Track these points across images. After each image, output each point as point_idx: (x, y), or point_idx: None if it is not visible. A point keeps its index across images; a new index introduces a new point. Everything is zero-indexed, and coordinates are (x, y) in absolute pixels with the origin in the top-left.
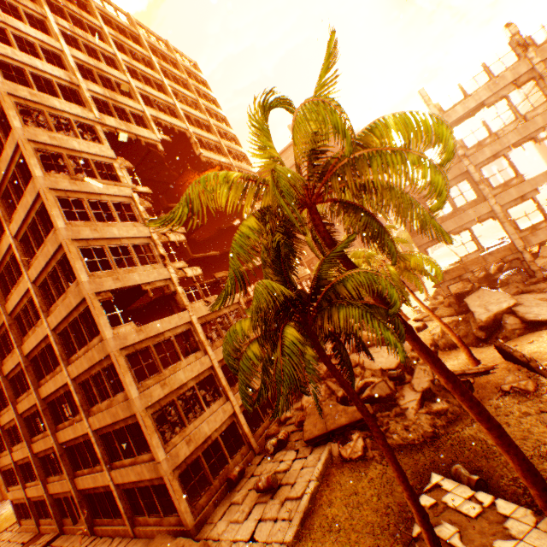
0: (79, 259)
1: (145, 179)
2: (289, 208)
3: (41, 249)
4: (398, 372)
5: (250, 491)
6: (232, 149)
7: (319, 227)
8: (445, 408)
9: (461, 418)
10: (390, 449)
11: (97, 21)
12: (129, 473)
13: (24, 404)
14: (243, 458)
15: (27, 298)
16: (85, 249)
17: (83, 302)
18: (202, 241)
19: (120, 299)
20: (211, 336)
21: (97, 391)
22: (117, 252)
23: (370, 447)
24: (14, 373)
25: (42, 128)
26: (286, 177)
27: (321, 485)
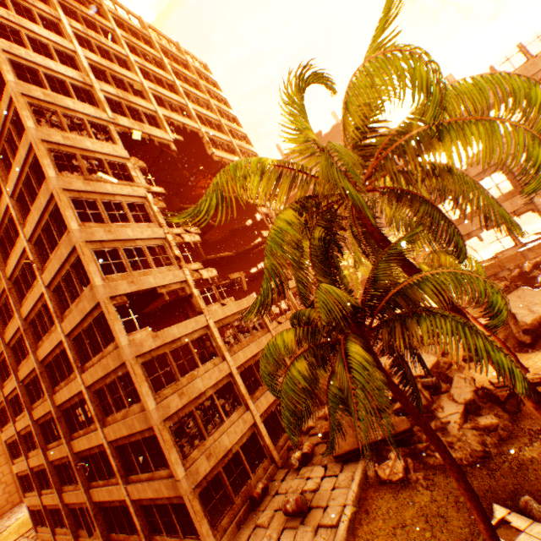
0: (92, 262)
1: (158, 181)
2: (358, 191)
3: (55, 252)
4: (433, 380)
5: (276, 513)
6: (243, 149)
7: (365, 220)
8: (495, 423)
9: (515, 435)
10: (474, 494)
11: (110, 24)
12: (146, 488)
13: (39, 411)
14: (265, 472)
15: (42, 303)
16: (98, 251)
17: (97, 306)
18: (214, 242)
19: (134, 303)
20: (227, 339)
21: (112, 401)
22: (131, 254)
23: (412, 468)
24: (29, 379)
25: (56, 130)
26: (345, 154)
27: (358, 511)
